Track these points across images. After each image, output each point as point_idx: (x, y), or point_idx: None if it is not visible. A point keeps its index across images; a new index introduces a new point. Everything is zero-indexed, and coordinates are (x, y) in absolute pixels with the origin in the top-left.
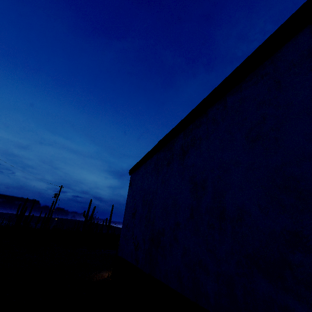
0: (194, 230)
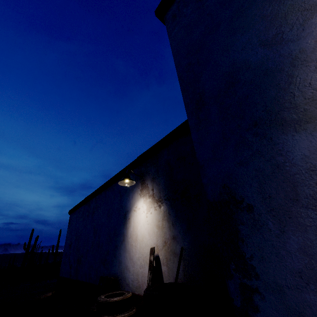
0: (92, 252)
